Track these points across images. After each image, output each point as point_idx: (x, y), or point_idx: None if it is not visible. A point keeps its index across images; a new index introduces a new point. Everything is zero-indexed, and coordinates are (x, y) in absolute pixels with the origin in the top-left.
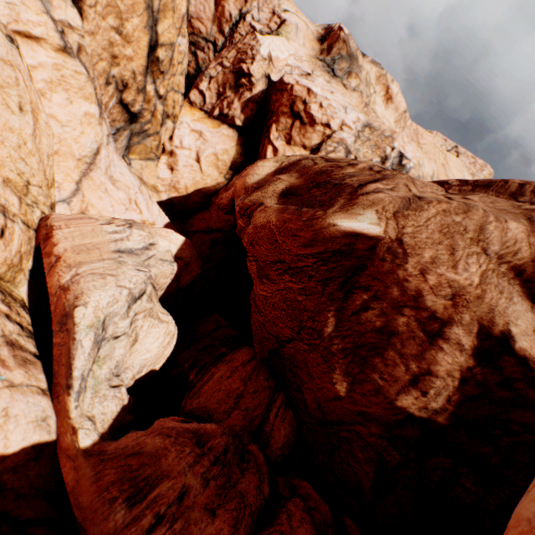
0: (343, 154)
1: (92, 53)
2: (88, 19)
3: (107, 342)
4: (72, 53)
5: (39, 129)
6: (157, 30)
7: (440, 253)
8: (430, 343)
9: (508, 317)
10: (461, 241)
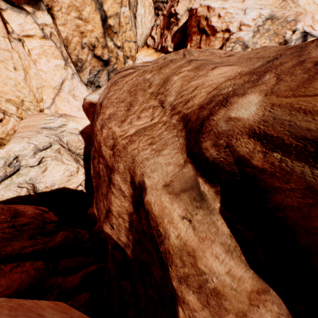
0: (239, 50)
1: (67, 35)
2: (58, 18)
3: (25, 168)
4: (48, 37)
5: (30, 77)
6: (104, 9)
7: (119, 110)
8: (109, 187)
9: (144, 168)
10: (141, 96)
